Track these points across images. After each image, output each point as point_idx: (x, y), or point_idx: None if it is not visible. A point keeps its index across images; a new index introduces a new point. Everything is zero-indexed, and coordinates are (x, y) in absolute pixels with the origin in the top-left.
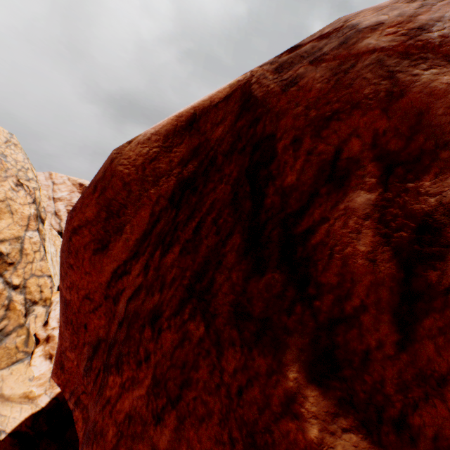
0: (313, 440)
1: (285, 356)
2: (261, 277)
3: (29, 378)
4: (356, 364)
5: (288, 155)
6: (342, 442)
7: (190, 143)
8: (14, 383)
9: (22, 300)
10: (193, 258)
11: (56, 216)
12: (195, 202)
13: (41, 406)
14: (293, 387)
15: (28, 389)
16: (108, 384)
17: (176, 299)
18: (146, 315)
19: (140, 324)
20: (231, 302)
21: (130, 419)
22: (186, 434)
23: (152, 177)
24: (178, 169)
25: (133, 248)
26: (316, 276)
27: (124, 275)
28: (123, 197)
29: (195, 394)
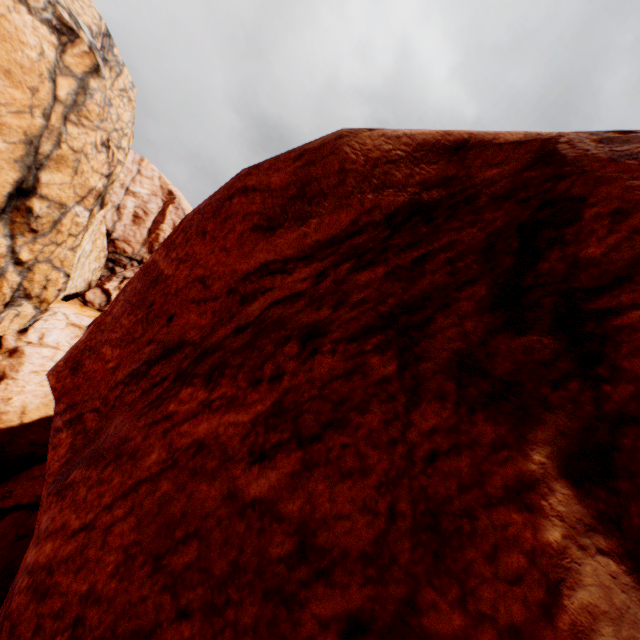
0: (550, 544)
1: (533, 432)
2: (517, 336)
3: None
4: (639, 480)
5: (600, 225)
6: (594, 564)
7: (444, 169)
8: None
9: (15, 283)
10: (404, 287)
11: (117, 211)
12: (423, 233)
13: None
14: (536, 471)
15: None
16: (178, 397)
17: (358, 323)
18: (297, 328)
19: (282, 335)
20: (457, 350)
21: (200, 448)
22: (310, 485)
23: (378, 181)
24: (416, 190)
25: (307, 249)
26: (615, 358)
27: (279, 274)
28: (329, 184)
29: (348, 441)
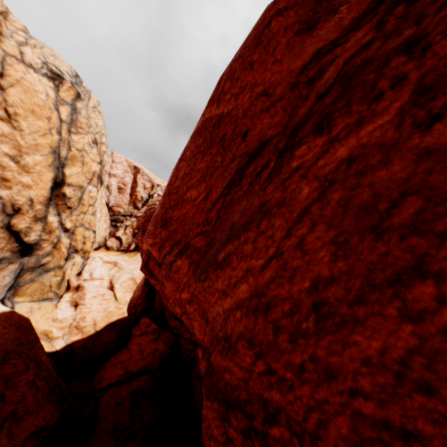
0: None
1: None
2: None
3: (53, 318)
4: None
5: None
6: None
7: None
8: (39, 318)
9: (67, 244)
10: None
11: (107, 189)
12: None
13: (56, 348)
14: None
15: (49, 328)
16: (294, 157)
17: None
18: (389, 53)
19: (377, 64)
20: None
21: (350, 162)
22: None
23: None
24: None
25: (346, 28)
26: None
27: (335, 48)
28: None
29: None
